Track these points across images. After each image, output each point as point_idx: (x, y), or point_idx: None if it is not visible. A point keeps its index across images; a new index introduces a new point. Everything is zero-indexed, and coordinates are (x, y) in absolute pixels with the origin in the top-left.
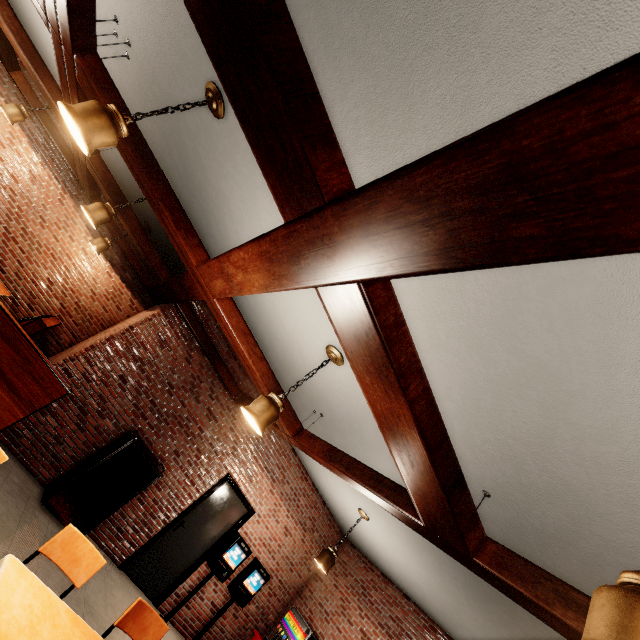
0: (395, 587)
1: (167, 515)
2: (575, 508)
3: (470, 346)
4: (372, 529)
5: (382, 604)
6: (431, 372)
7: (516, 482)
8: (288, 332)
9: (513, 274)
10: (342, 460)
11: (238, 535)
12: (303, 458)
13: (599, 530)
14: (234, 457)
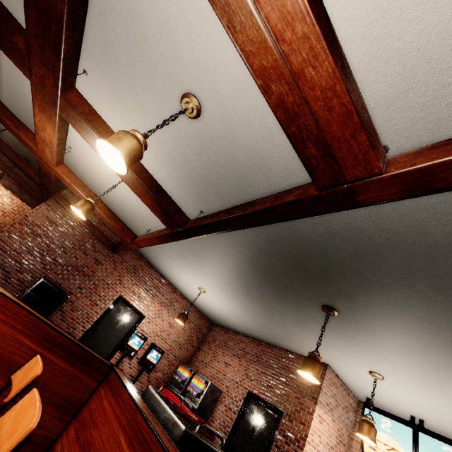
0: (241, 334)
1: (84, 326)
2: (213, 187)
3: (143, 125)
4: (210, 298)
5: (234, 345)
6: (148, 153)
7: (199, 192)
8: (108, 180)
9: (125, 75)
10: (149, 235)
11: (135, 330)
12: (168, 277)
13: (223, 192)
14: (121, 285)
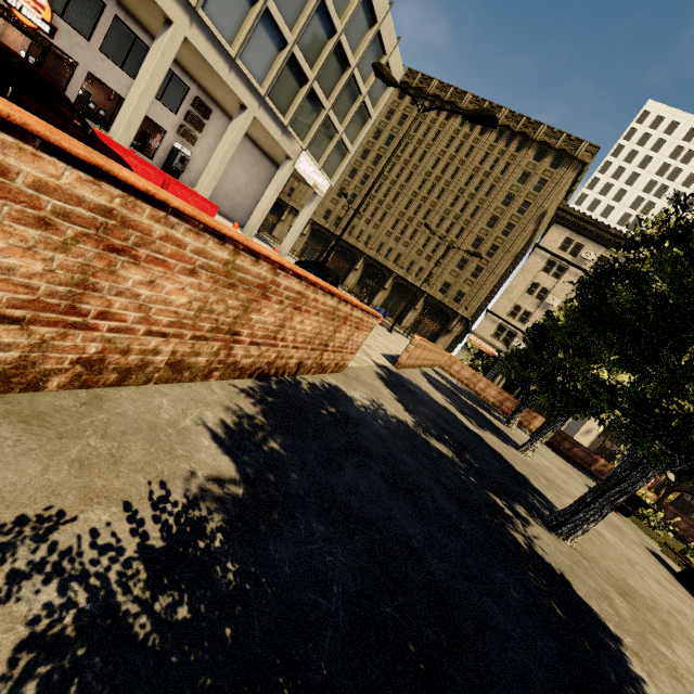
0: None
1: None
2: None
3: None
4: None
5: None
6: None
7: None
8: None
9: None
10: None
11: (90, 101)
12: None
13: None
14: None
